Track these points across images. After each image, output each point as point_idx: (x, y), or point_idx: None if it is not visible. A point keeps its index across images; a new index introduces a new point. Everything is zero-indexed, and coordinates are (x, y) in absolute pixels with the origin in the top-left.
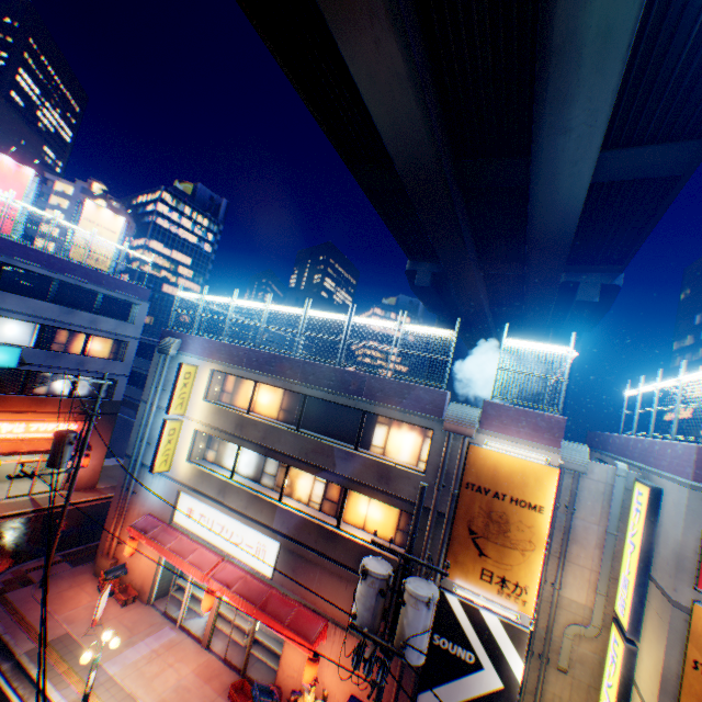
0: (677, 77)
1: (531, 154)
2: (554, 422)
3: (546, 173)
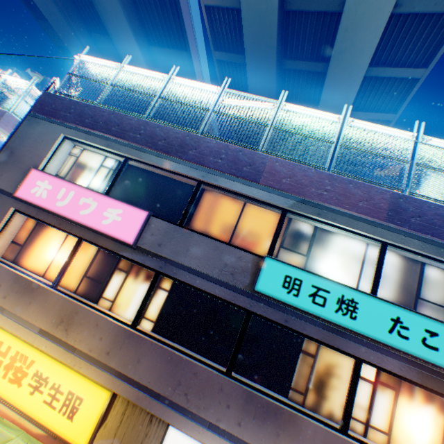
0: (156, 3)
1: (106, 28)
2: (2, 113)
3: (122, 47)
